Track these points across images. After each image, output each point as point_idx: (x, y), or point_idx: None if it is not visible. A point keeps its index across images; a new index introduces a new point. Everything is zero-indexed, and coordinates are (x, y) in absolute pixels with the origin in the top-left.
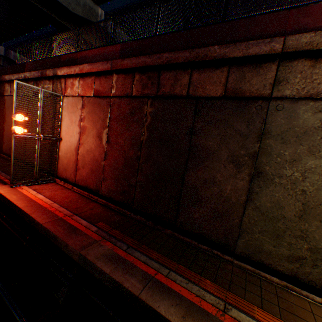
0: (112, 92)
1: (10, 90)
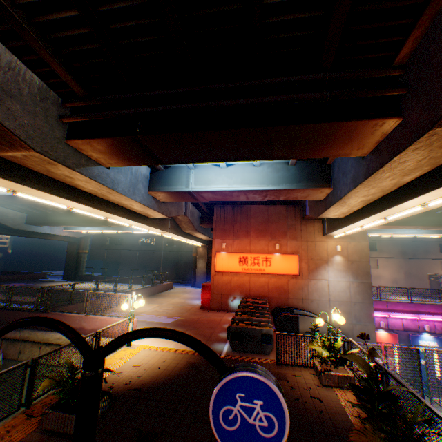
0: None
1: None
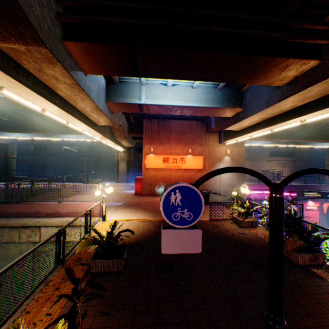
0: None
1: None
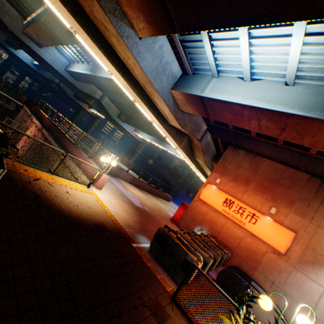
0: (37, 138)
1: (23, 112)
